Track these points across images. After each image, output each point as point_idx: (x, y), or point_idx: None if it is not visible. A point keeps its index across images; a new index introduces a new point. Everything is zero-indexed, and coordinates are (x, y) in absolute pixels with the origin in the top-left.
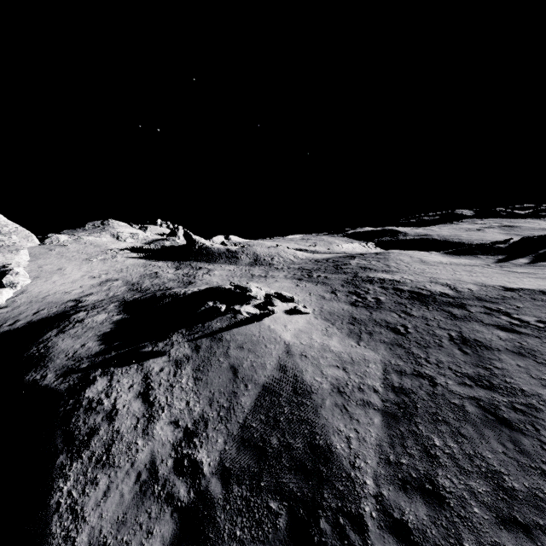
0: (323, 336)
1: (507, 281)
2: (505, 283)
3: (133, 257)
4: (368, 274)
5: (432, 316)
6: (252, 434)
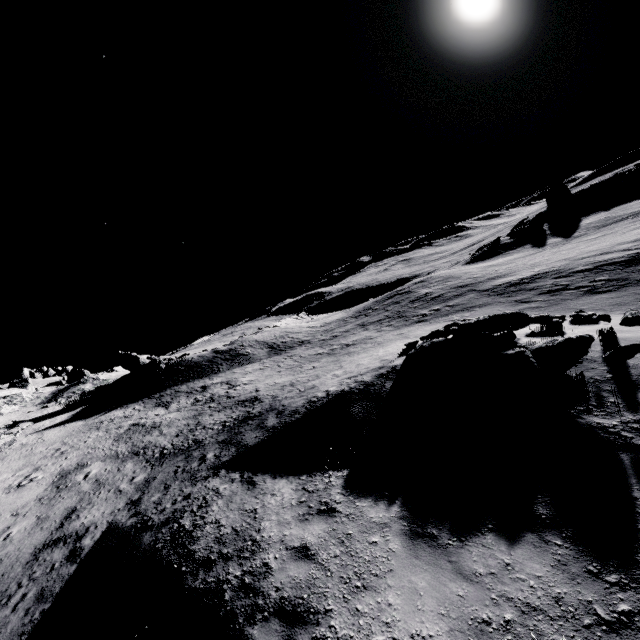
0: None
1: (633, 235)
2: (639, 235)
3: (49, 426)
4: (487, 285)
5: None
6: None
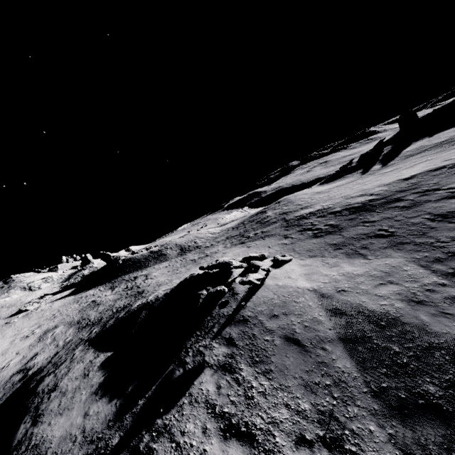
0: (332, 268)
1: (395, 177)
2: (397, 178)
3: (58, 298)
4: (293, 215)
5: (390, 214)
6: (397, 397)
